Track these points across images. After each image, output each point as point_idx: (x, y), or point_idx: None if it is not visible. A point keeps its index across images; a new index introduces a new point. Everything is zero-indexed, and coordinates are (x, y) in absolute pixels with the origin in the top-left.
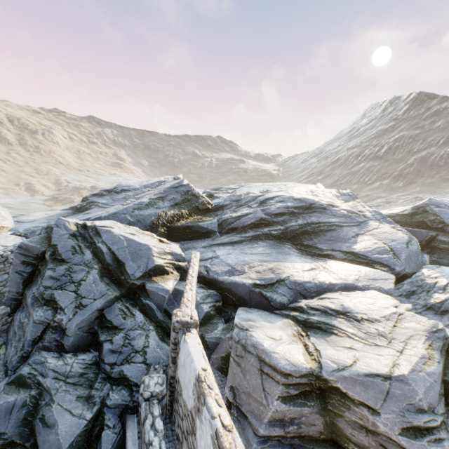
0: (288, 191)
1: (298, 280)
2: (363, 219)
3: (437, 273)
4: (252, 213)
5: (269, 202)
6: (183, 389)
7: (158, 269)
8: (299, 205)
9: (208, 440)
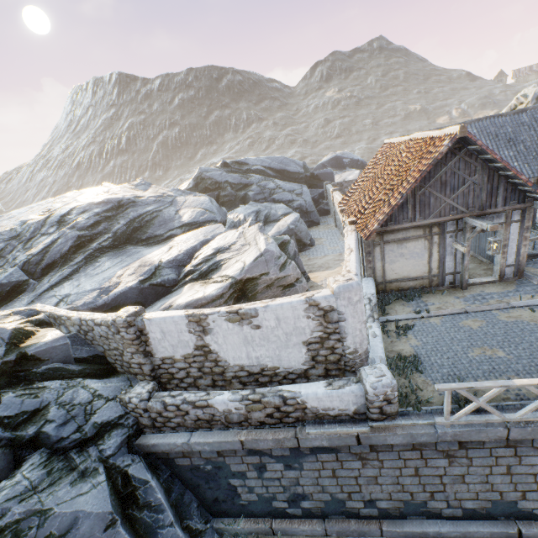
0: (79, 200)
1: (170, 259)
2: (172, 199)
3: (236, 214)
4: (60, 237)
5: (68, 219)
6: (175, 353)
7: (20, 334)
8: (108, 207)
9: (224, 328)
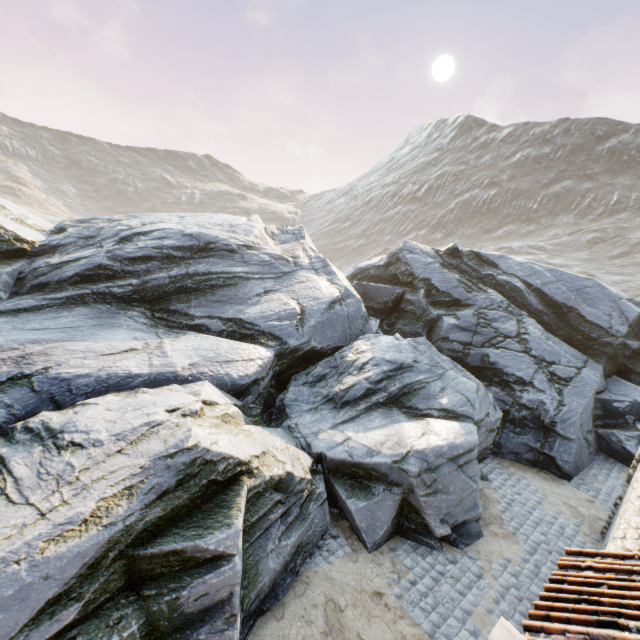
0: (190, 223)
1: (65, 374)
2: (292, 269)
3: (369, 345)
4: (88, 257)
5: (138, 239)
6: None
7: None
8: (185, 244)
9: None
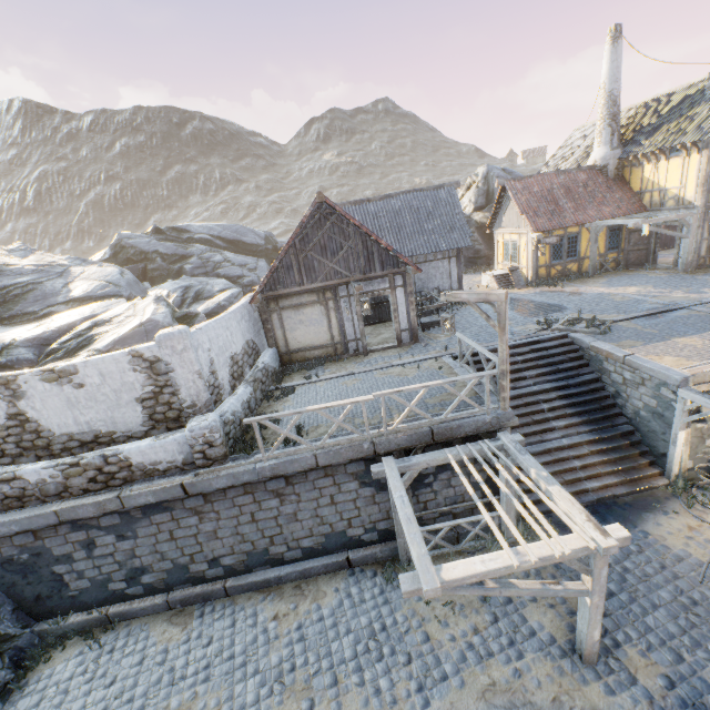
0: None
1: (31, 337)
2: (63, 269)
3: (160, 290)
4: None
5: None
6: None
7: None
8: None
9: (41, 390)
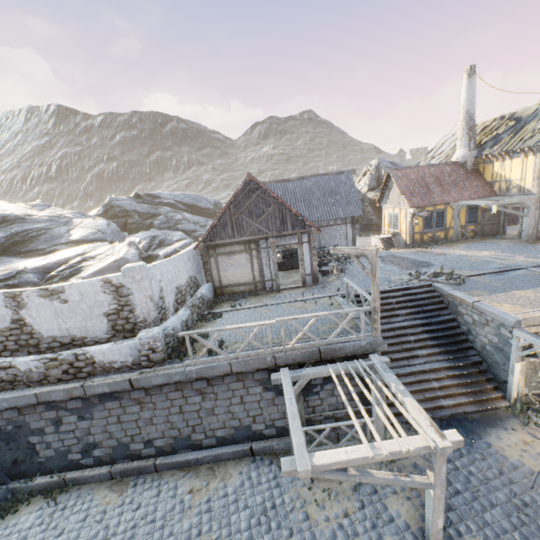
0: None
1: (38, 266)
2: (68, 220)
3: (135, 238)
4: None
5: None
6: None
7: None
8: None
9: (37, 303)
